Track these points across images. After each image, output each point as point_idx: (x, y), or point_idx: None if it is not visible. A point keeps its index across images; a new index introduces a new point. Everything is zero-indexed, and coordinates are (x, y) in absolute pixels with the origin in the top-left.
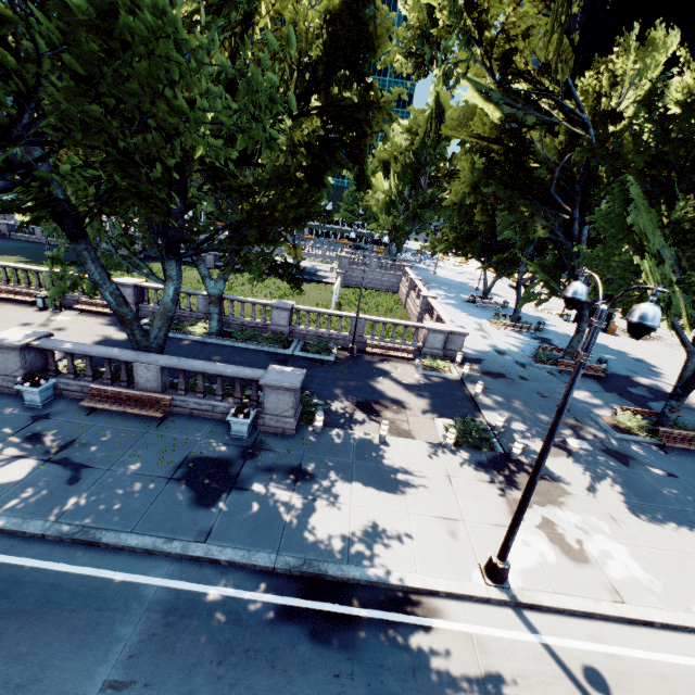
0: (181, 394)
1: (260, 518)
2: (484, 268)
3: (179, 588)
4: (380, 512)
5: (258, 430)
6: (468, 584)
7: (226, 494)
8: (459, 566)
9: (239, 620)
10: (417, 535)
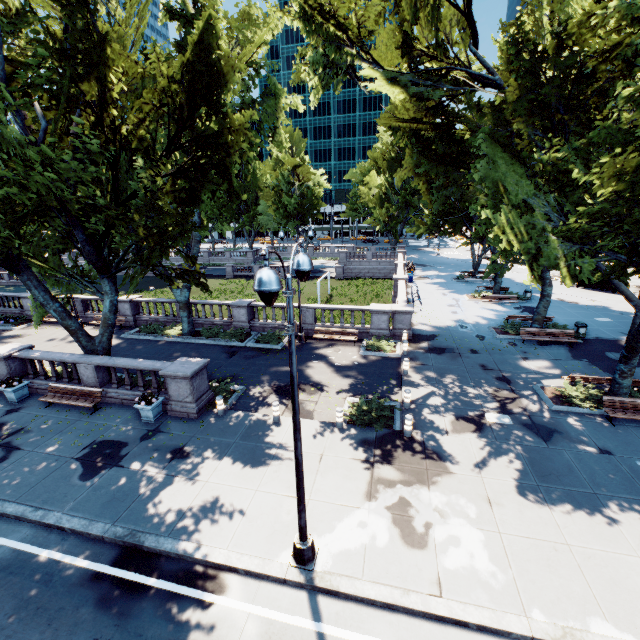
0: (115, 387)
1: (119, 492)
2: (467, 244)
3: (23, 549)
4: (230, 488)
5: (169, 415)
6: (270, 563)
7: (106, 471)
8: (274, 544)
9: (50, 581)
10: (251, 512)
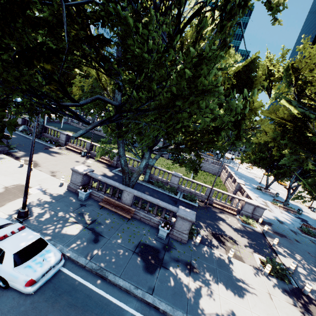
0: (138, 209)
1: (175, 288)
2: (268, 175)
3: None
4: (236, 305)
5: (169, 236)
6: None
7: (158, 268)
8: None
9: None
10: None
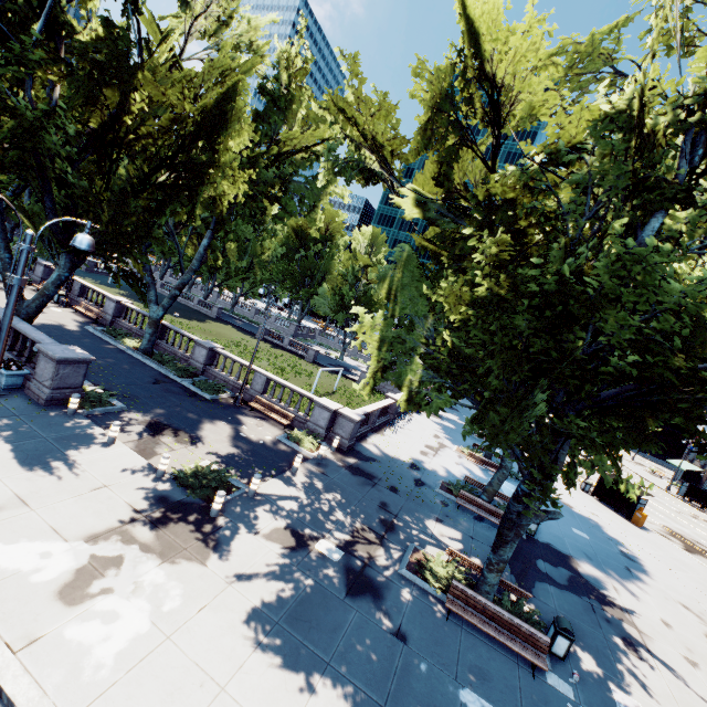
0: (6, 349)
1: None
2: None
3: None
4: None
5: (25, 392)
6: None
7: None
8: None
9: None
10: None
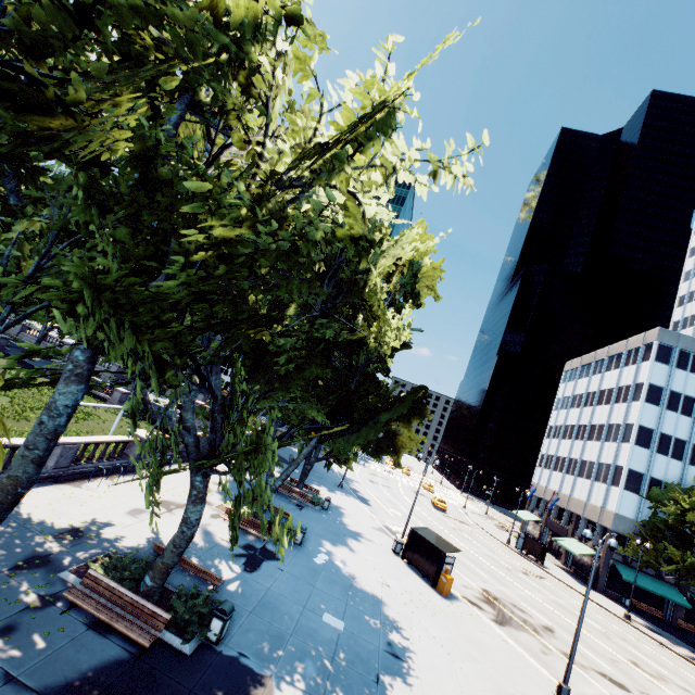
0: None
1: None
2: (292, 437)
3: None
4: None
5: None
6: None
7: None
8: None
9: None
10: None
